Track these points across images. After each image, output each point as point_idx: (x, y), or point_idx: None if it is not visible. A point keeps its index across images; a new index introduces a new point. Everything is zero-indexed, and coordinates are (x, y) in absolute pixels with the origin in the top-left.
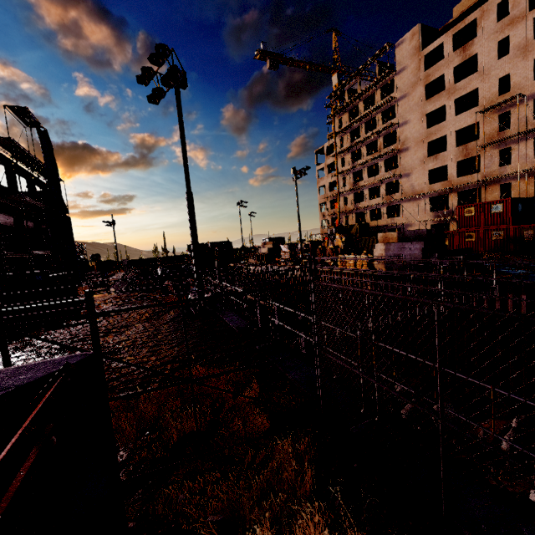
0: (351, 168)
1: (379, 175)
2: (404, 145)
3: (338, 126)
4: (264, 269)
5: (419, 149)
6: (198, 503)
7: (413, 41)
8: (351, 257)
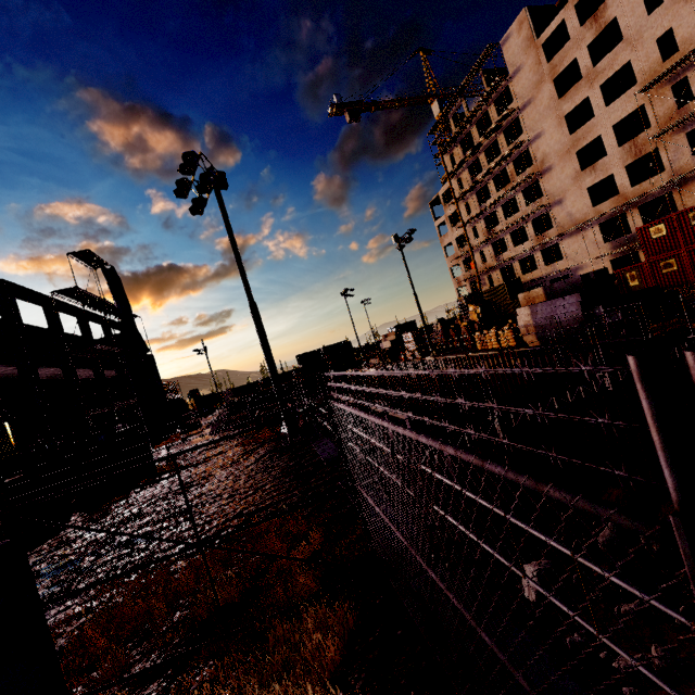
0: (480, 213)
1: (519, 213)
2: (544, 165)
3: (451, 165)
4: (389, 369)
5: (566, 164)
6: (210, 693)
7: (522, 31)
8: (491, 332)
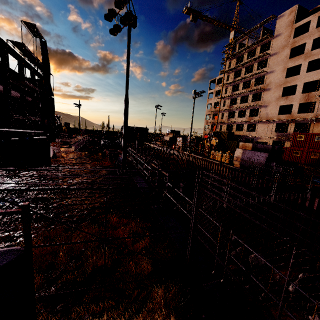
0: (230, 95)
1: (247, 103)
2: (267, 86)
3: (228, 67)
4: (165, 150)
5: (277, 90)
6: None
7: (290, 16)
8: (219, 153)
